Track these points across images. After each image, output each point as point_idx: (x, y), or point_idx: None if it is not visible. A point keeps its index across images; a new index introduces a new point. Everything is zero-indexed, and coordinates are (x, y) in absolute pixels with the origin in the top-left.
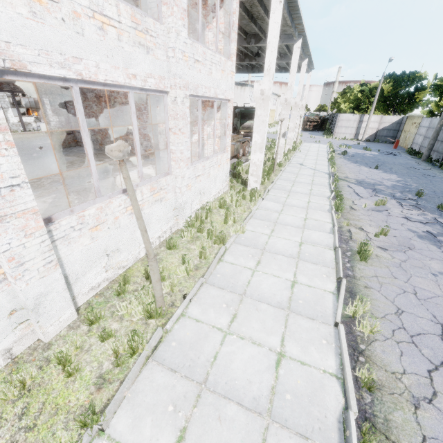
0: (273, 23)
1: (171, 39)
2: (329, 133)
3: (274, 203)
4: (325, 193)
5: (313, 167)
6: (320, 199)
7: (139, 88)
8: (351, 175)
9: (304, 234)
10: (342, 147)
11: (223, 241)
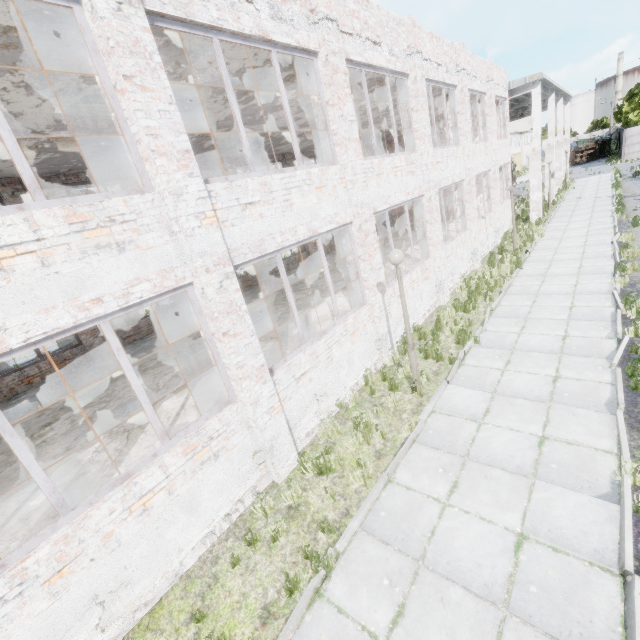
0: (535, 106)
1: (492, 146)
2: (615, 158)
3: (559, 223)
4: (607, 209)
5: (593, 197)
6: (602, 213)
7: (484, 172)
8: (639, 191)
9: (589, 228)
10: (635, 169)
11: (532, 240)
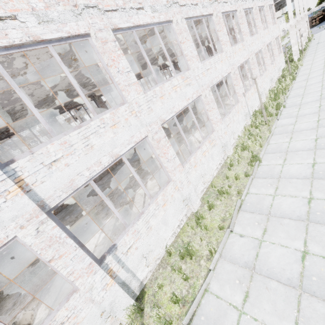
0: (288, 4)
1: (271, 30)
2: None
3: (309, 58)
4: None
5: None
6: None
7: (269, 43)
8: None
9: None
10: None
11: (297, 68)
